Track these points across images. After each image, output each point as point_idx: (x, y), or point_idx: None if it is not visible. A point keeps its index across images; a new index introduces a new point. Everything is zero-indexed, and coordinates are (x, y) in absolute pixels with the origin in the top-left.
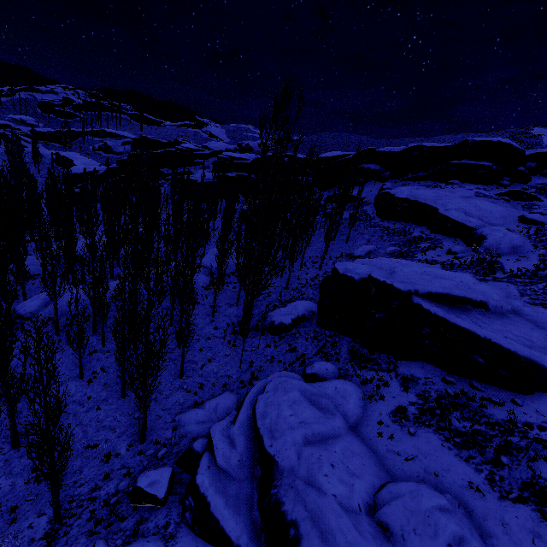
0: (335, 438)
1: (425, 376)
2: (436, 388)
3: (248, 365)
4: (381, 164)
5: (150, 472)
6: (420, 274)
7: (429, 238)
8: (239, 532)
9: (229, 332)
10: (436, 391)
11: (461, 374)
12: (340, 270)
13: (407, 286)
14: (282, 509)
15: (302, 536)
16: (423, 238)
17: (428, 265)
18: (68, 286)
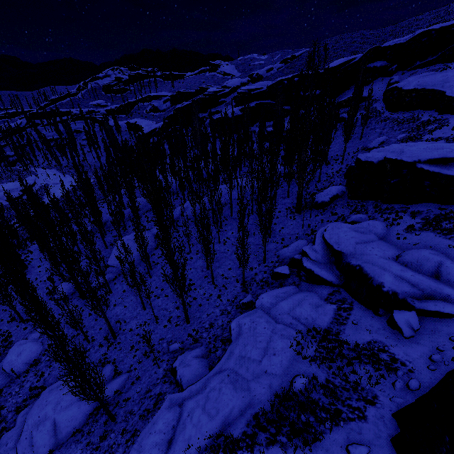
0: (372, 242)
1: (427, 209)
2: (434, 213)
3: (307, 227)
4: (387, 59)
5: (278, 267)
6: (422, 149)
7: (436, 120)
8: (330, 278)
9: (288, 213)
10: (433, 214)
11: (451, 203)
12: (362, 159)
13: (412, 159)
14: (350, 264)
15: (363, 267)
16: (430, 121)
17: (433, 142)
18: (189, 202)
